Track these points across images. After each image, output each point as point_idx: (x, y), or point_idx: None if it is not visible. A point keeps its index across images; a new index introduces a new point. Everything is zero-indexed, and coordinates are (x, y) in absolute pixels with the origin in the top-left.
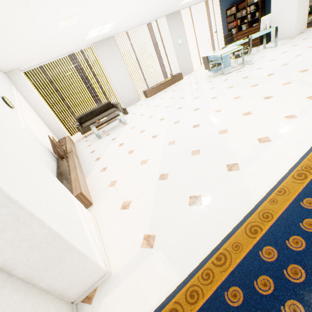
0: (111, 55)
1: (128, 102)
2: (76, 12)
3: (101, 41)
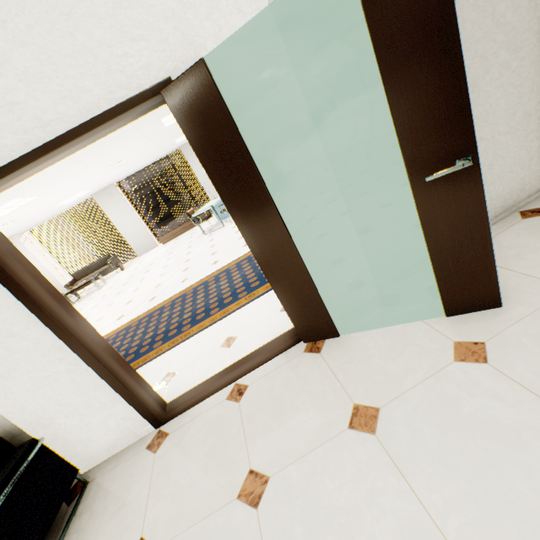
0: (114, 203)
1: (142, 249)
2: (6, 222)
3: (100, 191)
